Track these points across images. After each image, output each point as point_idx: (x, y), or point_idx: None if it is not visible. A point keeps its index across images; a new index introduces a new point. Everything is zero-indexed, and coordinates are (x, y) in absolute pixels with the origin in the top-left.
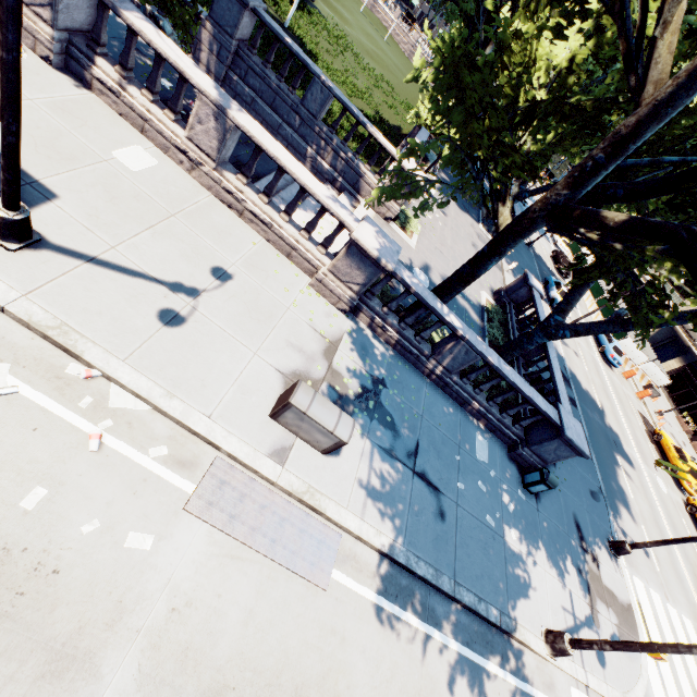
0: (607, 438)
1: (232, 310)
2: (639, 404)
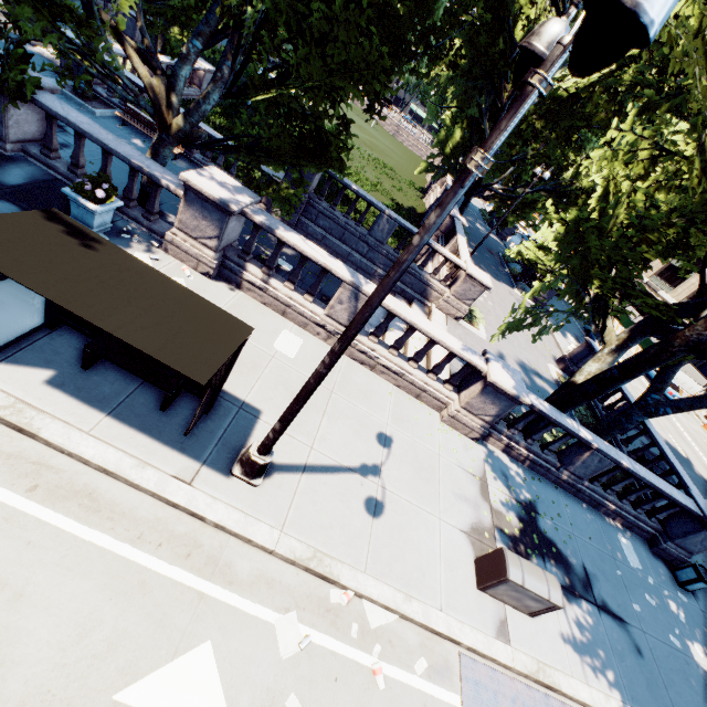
0: (706, 492)
1: (406, 477)
2: None
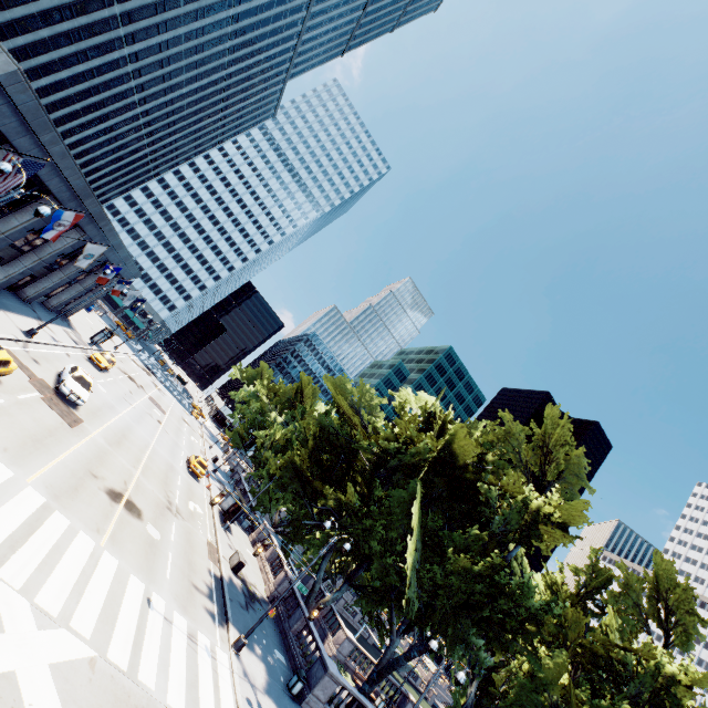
0: None
1: None
2: None
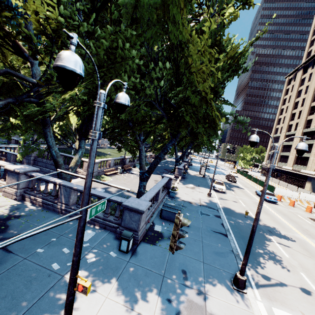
0: (258, 229)
1: None
2: (310, 215)
